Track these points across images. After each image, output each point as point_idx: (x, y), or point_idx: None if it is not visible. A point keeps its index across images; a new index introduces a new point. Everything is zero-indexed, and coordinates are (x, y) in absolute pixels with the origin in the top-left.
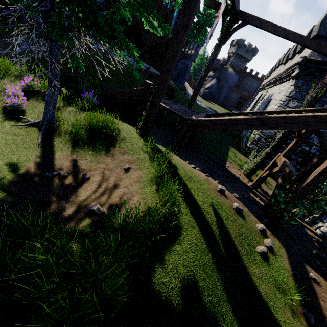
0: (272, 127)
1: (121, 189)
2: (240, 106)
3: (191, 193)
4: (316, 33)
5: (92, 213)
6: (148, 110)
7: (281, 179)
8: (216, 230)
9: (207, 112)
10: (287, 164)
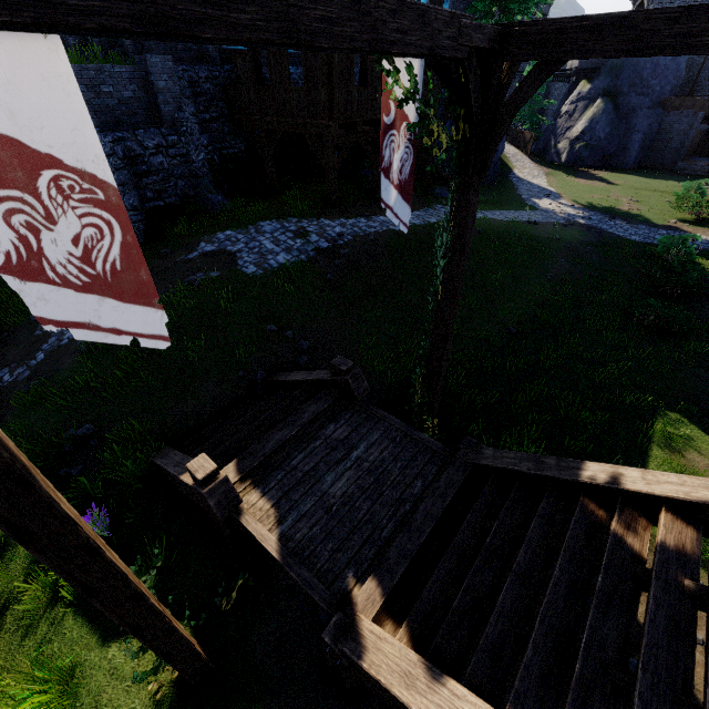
0: None
1: None
2: None
3: None
4: None
5: None
6: None
7: None
8: None
9: (570, 249)
10: None
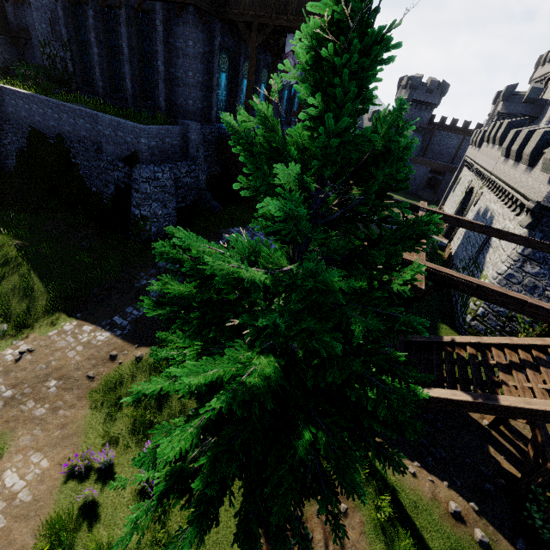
0: (506, 415)
1: None
2: (435, 181)
3: (424, 539)
4: (549, 174)
5: None
6: None
7: (532, 449)
8: None
9: None
10: (537, 424)
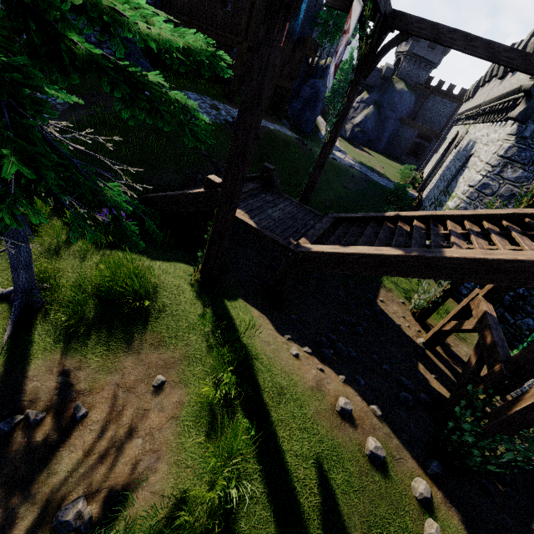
0: (450, 277)
1: (139, 442)
2: (420, 151)
3: (276, 438)
4: None
5: (64, 529)
6: (210, 244)
7: (475, 354)
8: (318, 533)
9: (353, 177)
10: (489, 324)
